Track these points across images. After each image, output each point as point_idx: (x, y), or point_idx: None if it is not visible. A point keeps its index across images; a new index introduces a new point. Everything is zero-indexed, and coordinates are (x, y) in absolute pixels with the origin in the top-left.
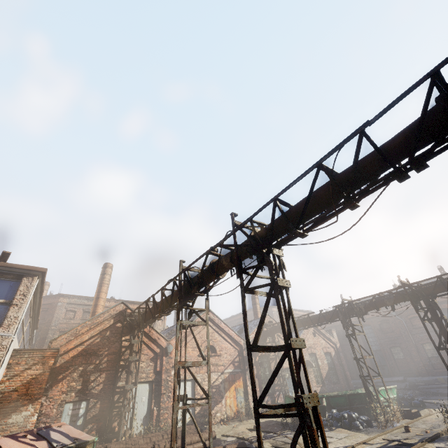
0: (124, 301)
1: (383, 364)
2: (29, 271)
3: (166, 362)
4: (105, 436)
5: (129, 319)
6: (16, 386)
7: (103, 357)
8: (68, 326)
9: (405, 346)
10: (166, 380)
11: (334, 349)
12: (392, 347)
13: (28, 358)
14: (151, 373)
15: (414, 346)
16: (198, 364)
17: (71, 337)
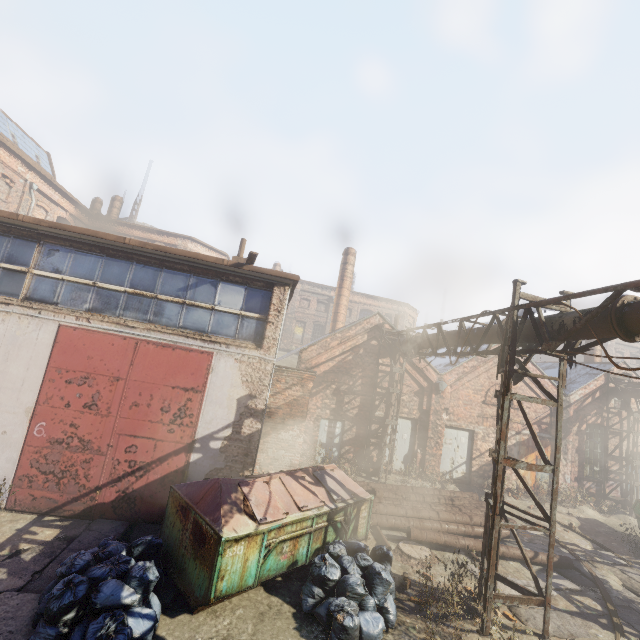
0: (364, 295)
1: None
2: (279, 279)
3: (436, 402)
4: (363, 463)
5: (387, 337)
6: (280, 403)
7: (356, 379)
8: (304, 316)
9: None
10: (435, 423)
11: None
12: None
13: (287, 377)
14: (415, 410)
15: None
16: (537, 469)
17: (321, 349)
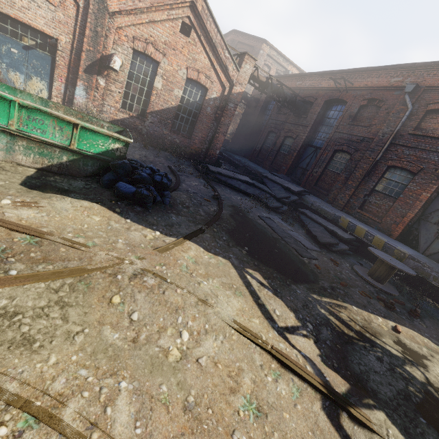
0: None
1: (309, 169)
2: None
3: None
4: None
5: None
6: None
7: None
8: None
9: (359, 158)
10: None
11: (224, 91)
12: (340, 151)
13: None
14: None
15: (372, 164)
16: None
17: None
